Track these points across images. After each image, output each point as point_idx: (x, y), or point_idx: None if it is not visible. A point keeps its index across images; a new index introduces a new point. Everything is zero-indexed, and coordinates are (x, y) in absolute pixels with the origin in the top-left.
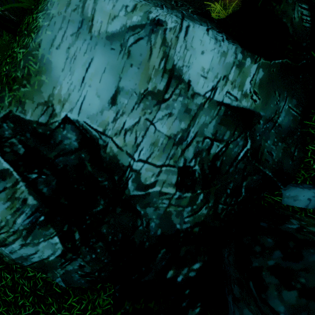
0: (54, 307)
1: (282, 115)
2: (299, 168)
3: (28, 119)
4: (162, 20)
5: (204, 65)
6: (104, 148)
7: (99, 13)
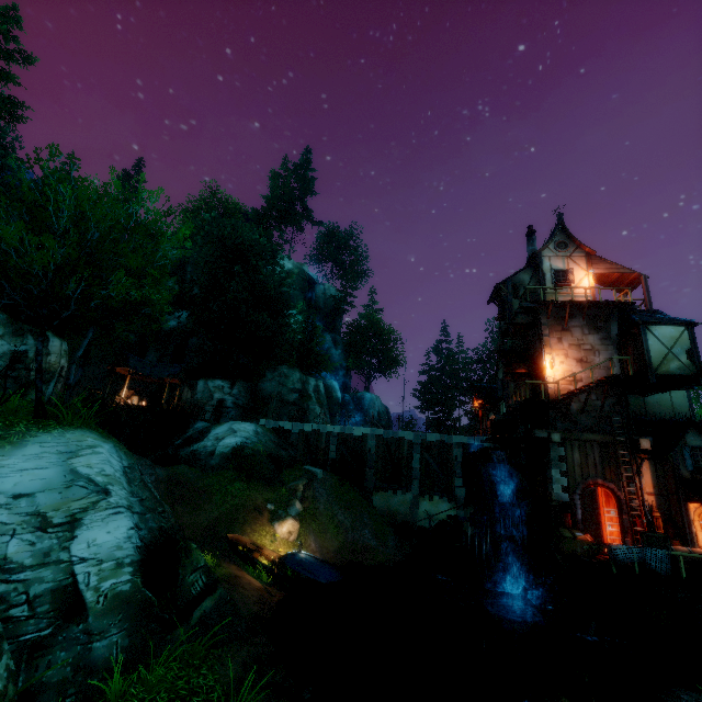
0: None
1: (104, 643)
2: None
3: None
4: (112, 494)
5: (99, 539)
6: None
7: (86, 458)
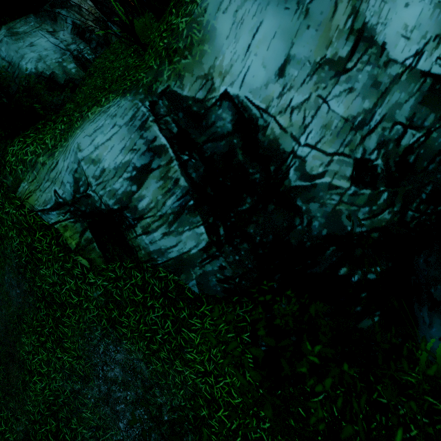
0: (186, 312)
1: None
2: None
3: (184, 95)
4: None
5: (408, 22)
6: (263, 130)
7: None
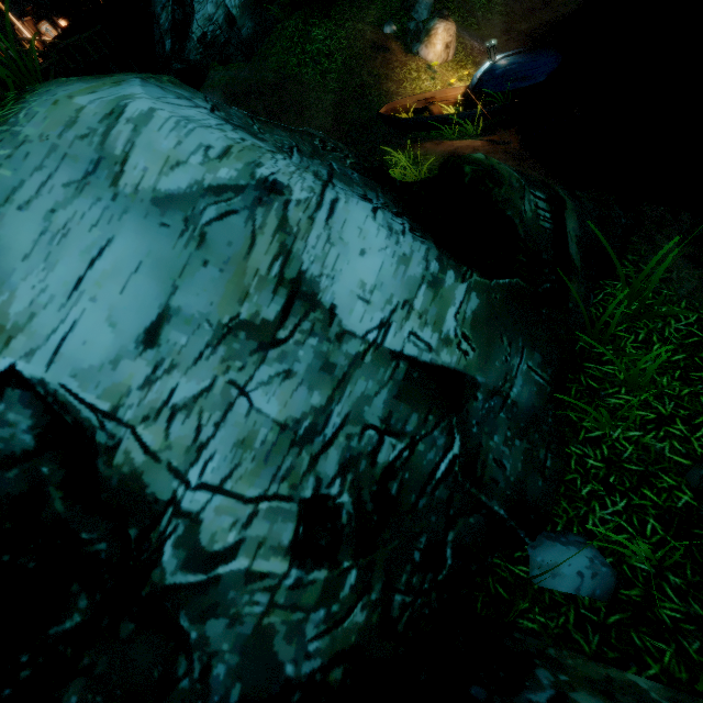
0: None
1: (518, 384)
2: (557, 495)
3: None
4: (283, 184)
5: (366, 278)
6: (107, 453)
7: (143, 152)
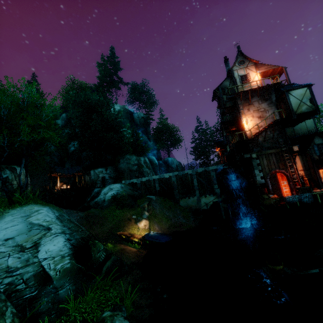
0: None
1: (63, 290)
2: None
3: None
4: (52, 229)
5: (50, 249)
6: None
7: (35, 216)
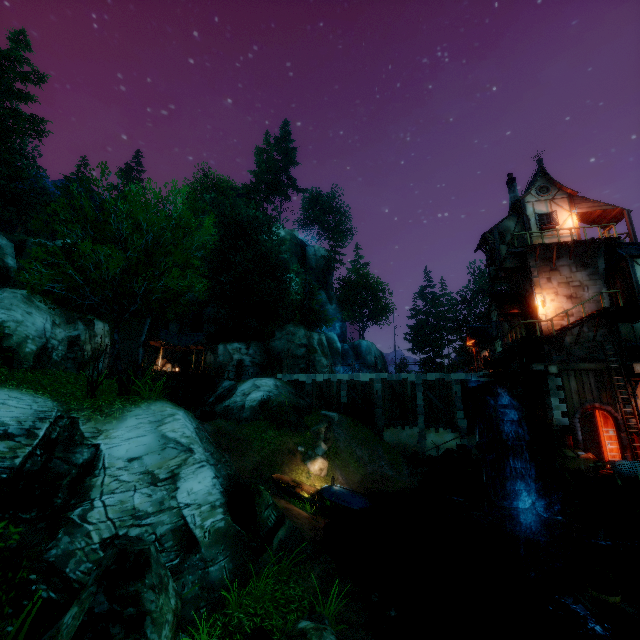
0: None
1: (216, 567)
2: (194, 627)
3: (80, 428)
4: (195, 452)
5: (195, 488)
6: (94, 476)
7: (170, 425)
